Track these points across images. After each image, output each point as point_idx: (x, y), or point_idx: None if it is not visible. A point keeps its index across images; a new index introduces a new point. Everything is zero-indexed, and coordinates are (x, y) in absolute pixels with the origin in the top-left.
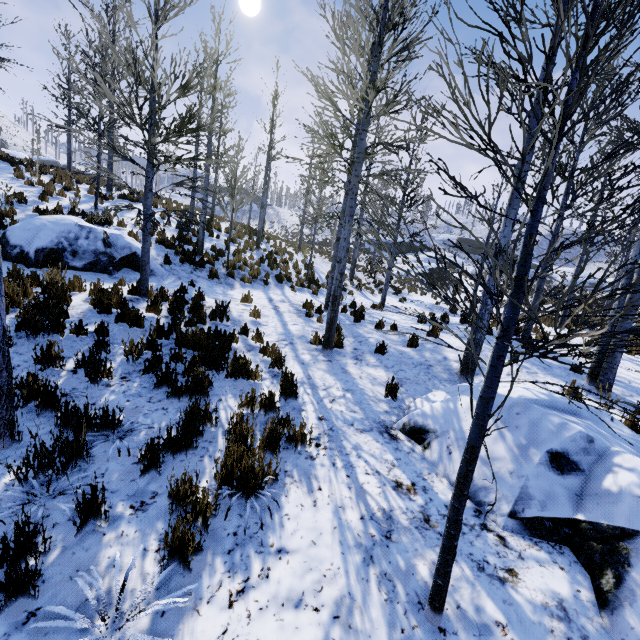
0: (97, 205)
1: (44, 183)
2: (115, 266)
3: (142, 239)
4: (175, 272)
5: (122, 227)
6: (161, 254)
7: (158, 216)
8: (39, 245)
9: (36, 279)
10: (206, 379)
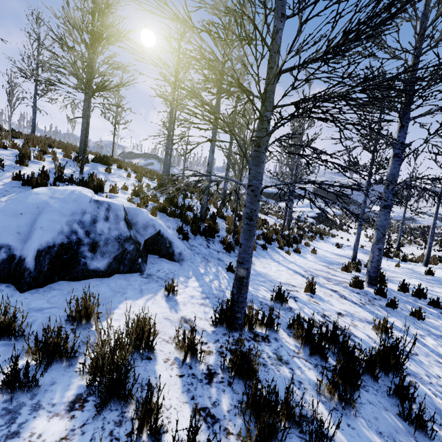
0: (83, 169)
1: (18, 146)
2: (141, 255)
3: (244, 231)
4: (196, 249)
5: (114, 193)
6: (169, 225)
7: (133, 178)
8: (41, 241)
9: (58, 345)
10: None
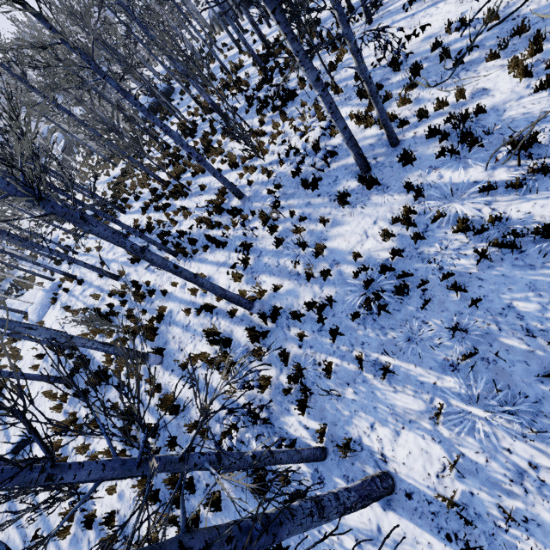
0: None
1: None
2: None
3: None
4: (5, 285)
5: None
6: None
7: None
8: None
9: None
10: (25, 283)
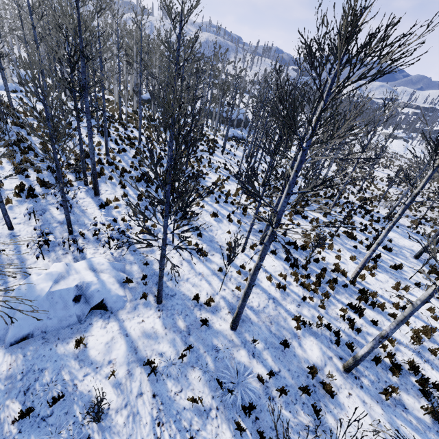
0: None
1: None
2: None
3: None
4: None
5: None
6: None
7: None
8: None
9: None
10: None
